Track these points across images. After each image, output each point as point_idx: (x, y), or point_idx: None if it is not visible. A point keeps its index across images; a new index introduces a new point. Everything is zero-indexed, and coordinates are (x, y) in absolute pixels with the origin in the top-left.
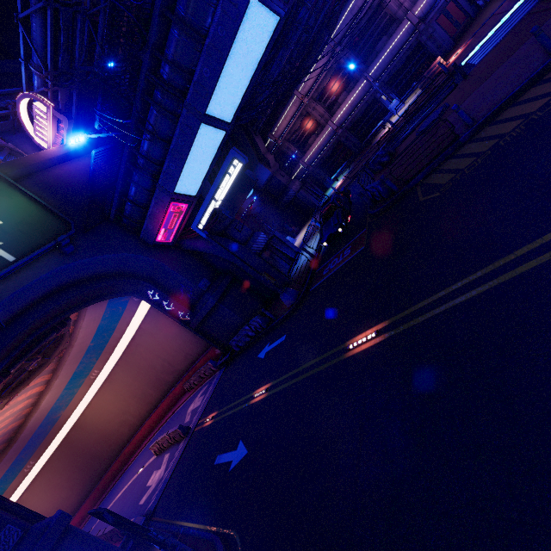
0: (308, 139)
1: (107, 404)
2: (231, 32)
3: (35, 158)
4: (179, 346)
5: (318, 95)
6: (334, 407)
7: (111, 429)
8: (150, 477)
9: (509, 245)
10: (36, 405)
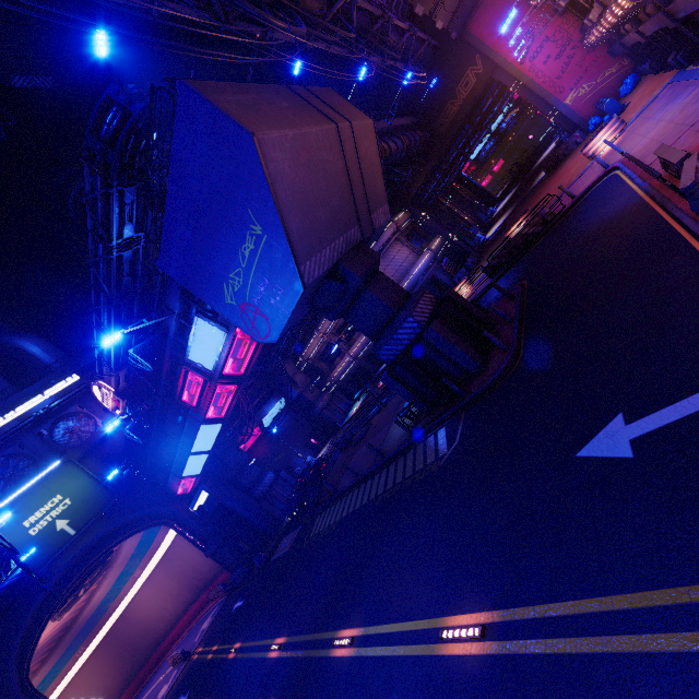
0: (335, 358)
1: (148, 599)
2: (195, 432)
3: (98, 435)
4: (204, 560)
5: (337, 330)
6: (207, 693)
7: (151, 623)
8: (162, 689)
9: (263, 634)
10: (89, 599)
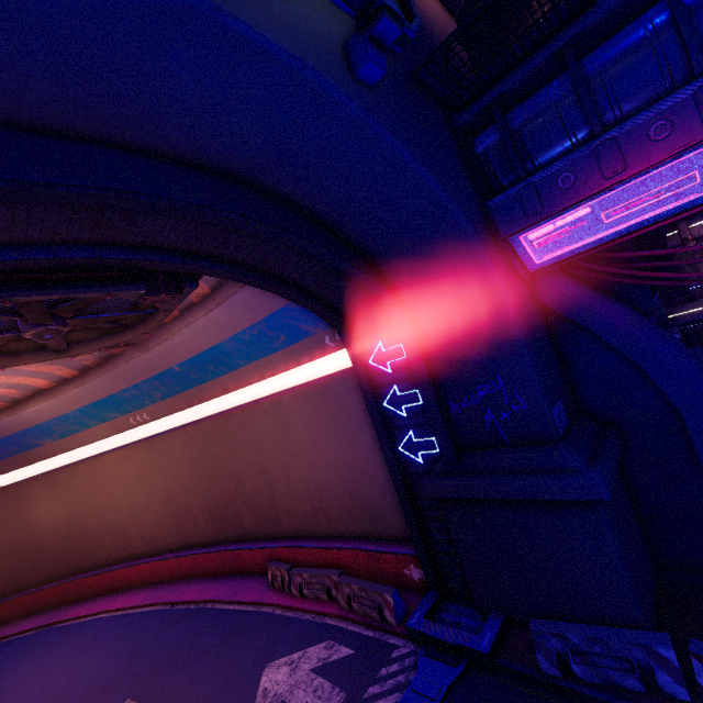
0: None
1: (118, 478)
2: None
3: None
4: (322, 485)
5: None
6: None
7: (93, 524)
8: None
9: None
10: (18, 404)
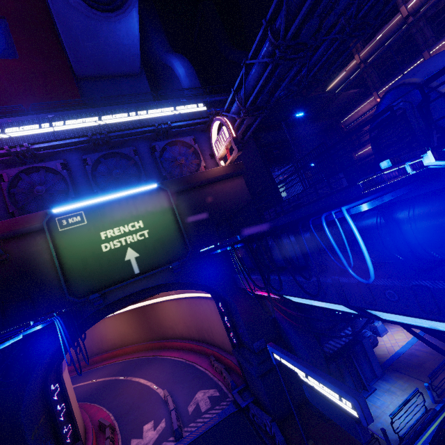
0: None
1: (170, 310)
2: None
3: (199, 177)
4: (222, 334)
5: None
6: None
7: (165, 324)
8: (149, 420)
9: None
10: None
